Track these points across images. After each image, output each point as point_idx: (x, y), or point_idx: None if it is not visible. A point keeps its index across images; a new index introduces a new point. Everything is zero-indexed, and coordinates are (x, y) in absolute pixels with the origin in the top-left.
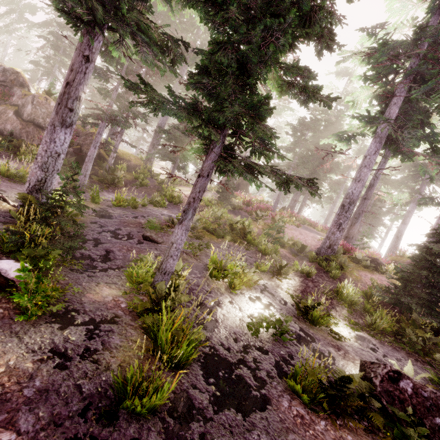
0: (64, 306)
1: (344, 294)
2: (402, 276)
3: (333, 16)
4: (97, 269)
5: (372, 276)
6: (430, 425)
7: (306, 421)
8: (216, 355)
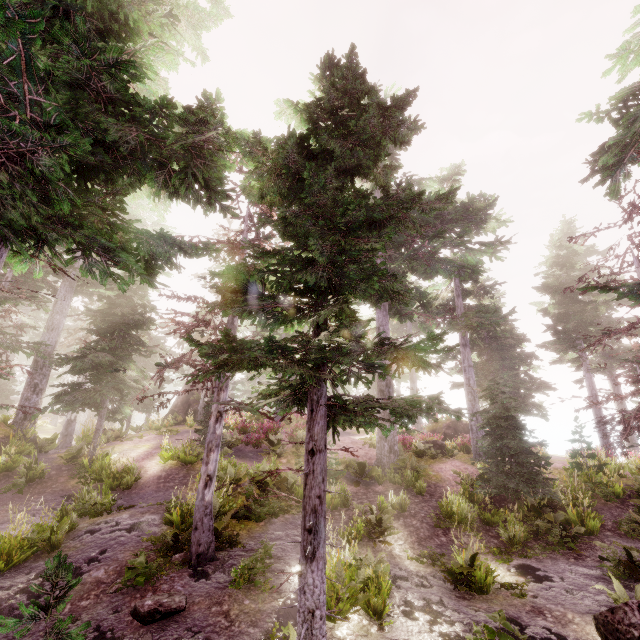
0: None
1: (457, 513)
2: (488, 454)
3: (407, 225)
4: None
5: (446, 465)
6: None
7: None
8: None
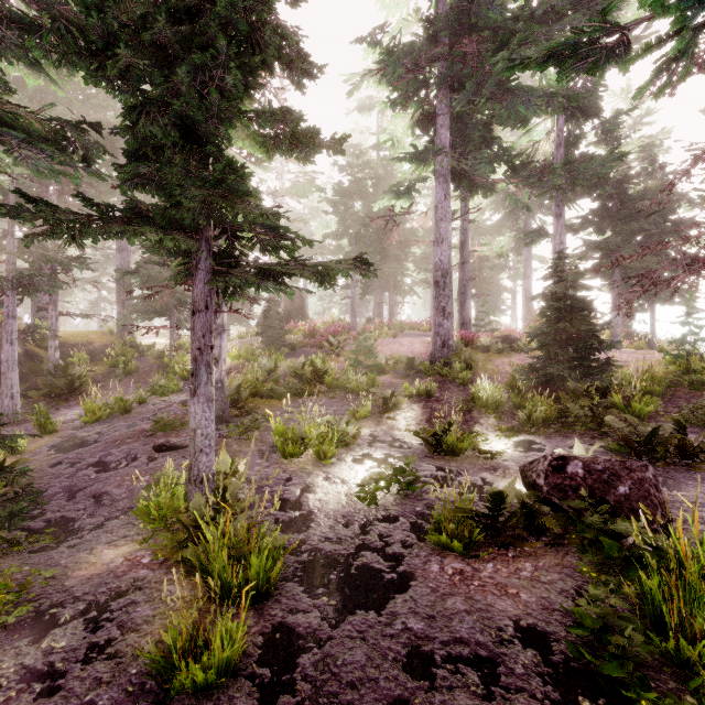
0: (32, 607)
1: (483, 398)
2: (539, 341)
3: (284, 31)
4: (84, 530)
5: (511, 359)
6: (615, 500)
7: (468, 574)
8: (320, 557)
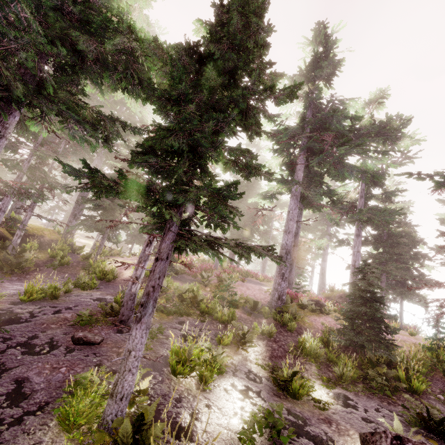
0: None
1: (308, 348)
2: (347, 315)
3: (265, 114)
4: (3, 423)
5: (320, 318)
6: None
7: None
8: None
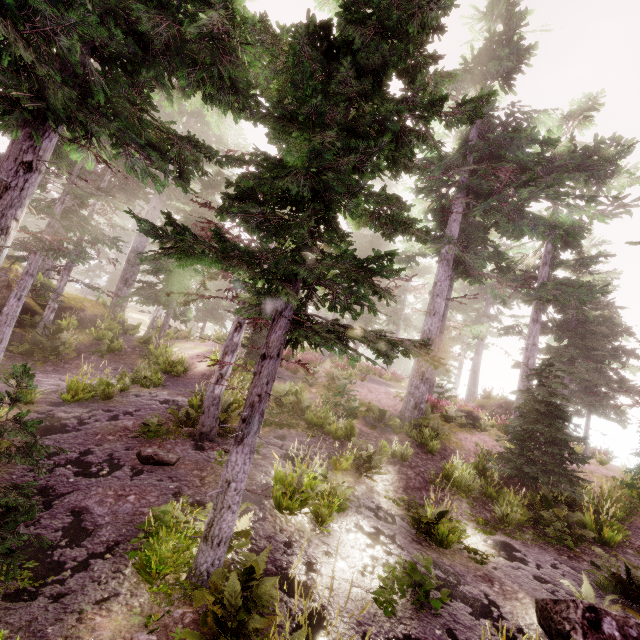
0: None
1: (457, 478)
2: (515, 435)
3: (427, 141)
4: (65, 568)
5: (473, 437)
6: None
7: None
8: None
